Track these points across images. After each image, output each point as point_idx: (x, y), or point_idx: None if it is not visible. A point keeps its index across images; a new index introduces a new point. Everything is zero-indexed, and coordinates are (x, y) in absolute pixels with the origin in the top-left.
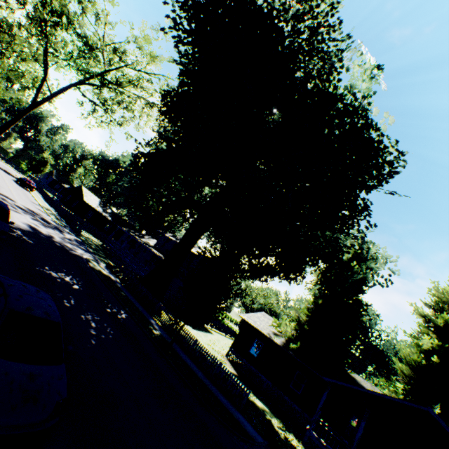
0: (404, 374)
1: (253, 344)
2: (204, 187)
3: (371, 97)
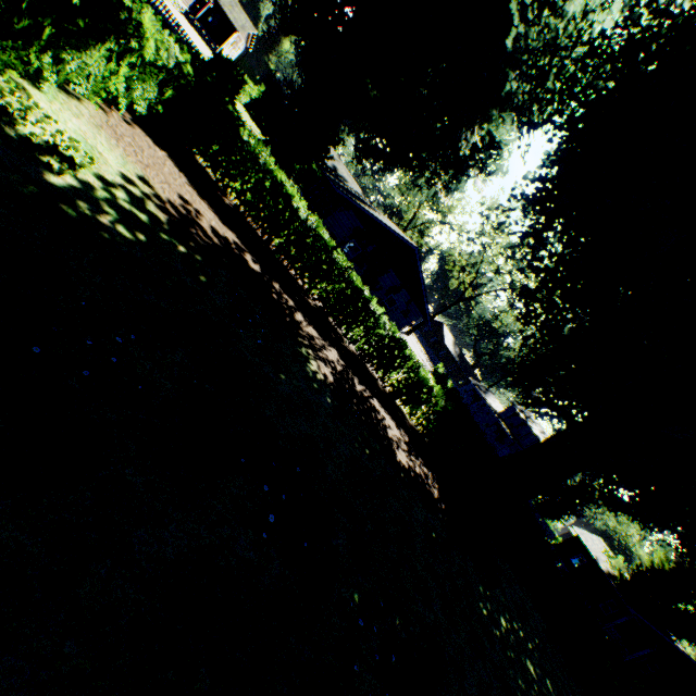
0: None
1: (576, 556)
2: None
3: None
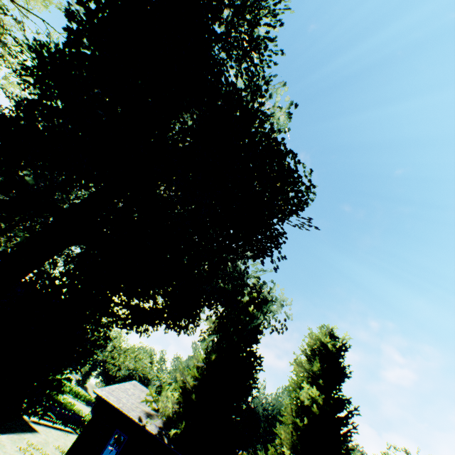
0: (288, 439)
1: (110, 440)
2: (76, 186)
3: (285, 132)
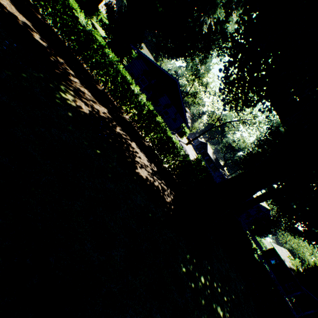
0: None
1: (273, 258)
2: None
3: None
